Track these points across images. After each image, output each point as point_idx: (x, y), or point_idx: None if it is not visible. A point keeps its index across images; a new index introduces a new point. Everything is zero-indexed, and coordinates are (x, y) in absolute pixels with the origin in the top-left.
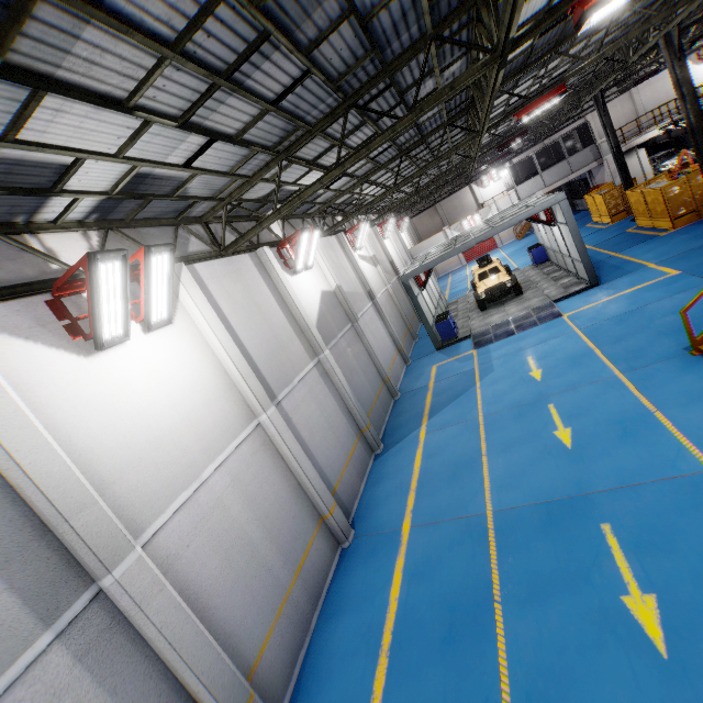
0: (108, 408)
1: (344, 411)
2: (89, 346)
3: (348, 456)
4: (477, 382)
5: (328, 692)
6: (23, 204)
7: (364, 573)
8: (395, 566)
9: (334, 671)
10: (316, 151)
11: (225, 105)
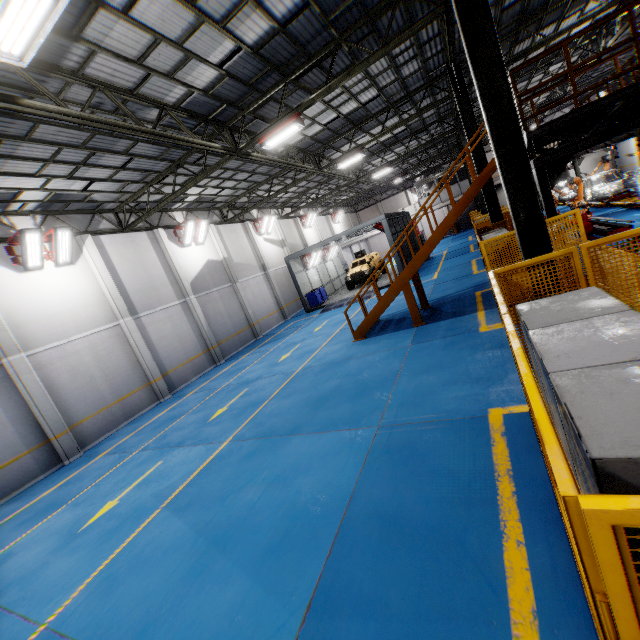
0: (26, 296)
1: (197, 334)
2: (23, 269)
3: (189, 359)
4: (294, 332)
5: (107, 443)
6: (1, 205)
7: (157, 410)
8: (171, 406)
9: (114, 438)
10: (181, 180)
11: (92, 170)
